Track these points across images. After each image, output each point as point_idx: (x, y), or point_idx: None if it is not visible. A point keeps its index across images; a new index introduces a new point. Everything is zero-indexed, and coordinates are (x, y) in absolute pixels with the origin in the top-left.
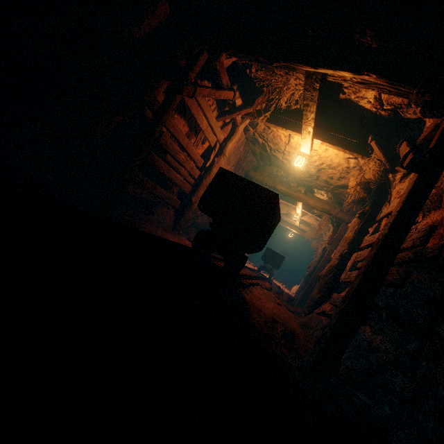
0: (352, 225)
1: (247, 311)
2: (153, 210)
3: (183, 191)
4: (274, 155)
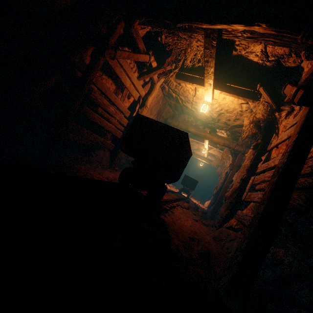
0: (248, 155)
1: (167, 236)
2: (92, 153)
3: (116, 137)
4: (185, 106)
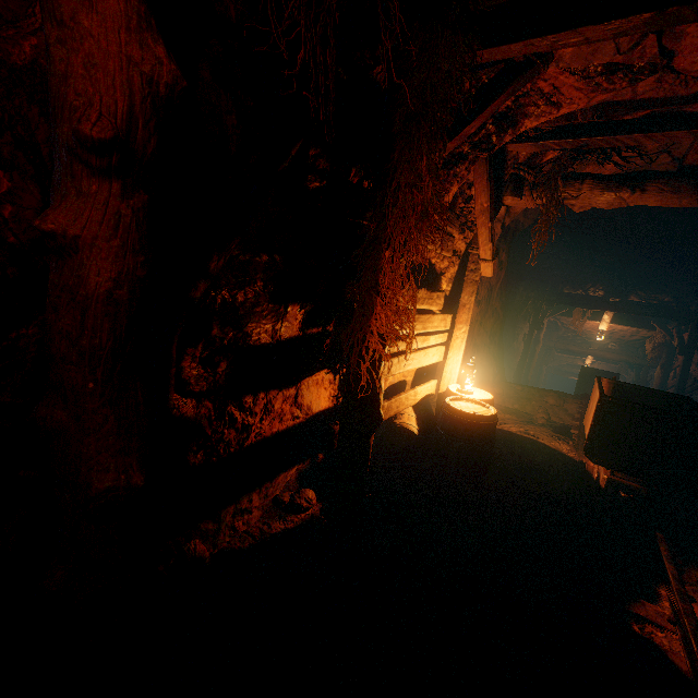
0: (656, 374)
1: None
2: None
3: None
4: (565, 327)
